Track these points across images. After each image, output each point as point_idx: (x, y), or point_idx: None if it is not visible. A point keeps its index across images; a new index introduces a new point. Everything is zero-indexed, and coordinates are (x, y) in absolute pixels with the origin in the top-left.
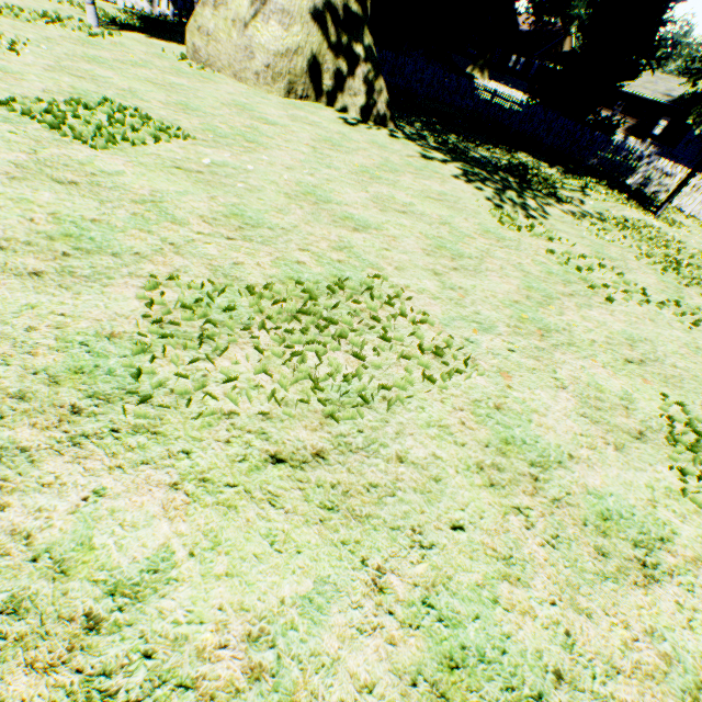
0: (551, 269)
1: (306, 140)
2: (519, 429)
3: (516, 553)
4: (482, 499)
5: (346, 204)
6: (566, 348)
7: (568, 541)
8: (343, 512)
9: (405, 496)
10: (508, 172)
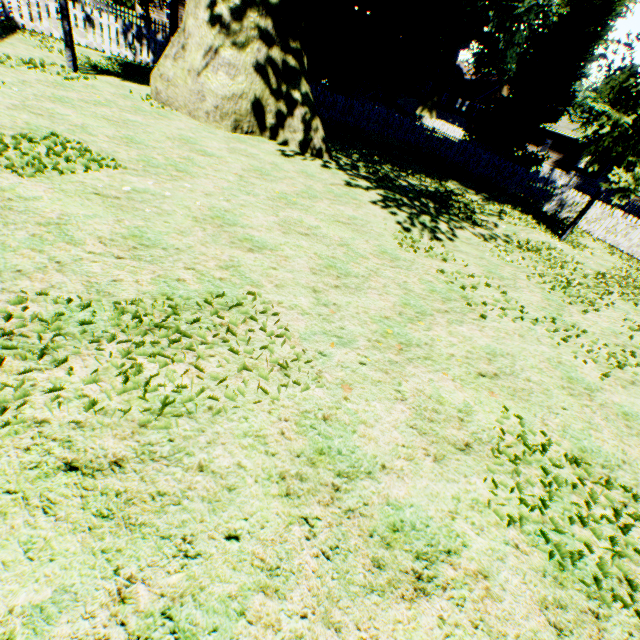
0: (435, 287)
1: (236, 170)
2: (340, 439)
3: (285, 564)
4: (271, 509)
5: (251, 227)
6: (421, 361)
7: (347, 552)
8: (118, 520)
9: (190, 504)
10: (430, 198)
